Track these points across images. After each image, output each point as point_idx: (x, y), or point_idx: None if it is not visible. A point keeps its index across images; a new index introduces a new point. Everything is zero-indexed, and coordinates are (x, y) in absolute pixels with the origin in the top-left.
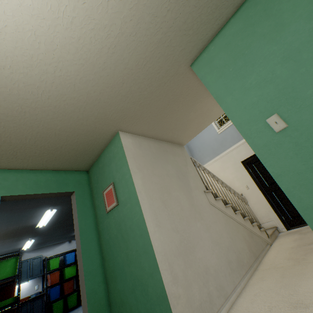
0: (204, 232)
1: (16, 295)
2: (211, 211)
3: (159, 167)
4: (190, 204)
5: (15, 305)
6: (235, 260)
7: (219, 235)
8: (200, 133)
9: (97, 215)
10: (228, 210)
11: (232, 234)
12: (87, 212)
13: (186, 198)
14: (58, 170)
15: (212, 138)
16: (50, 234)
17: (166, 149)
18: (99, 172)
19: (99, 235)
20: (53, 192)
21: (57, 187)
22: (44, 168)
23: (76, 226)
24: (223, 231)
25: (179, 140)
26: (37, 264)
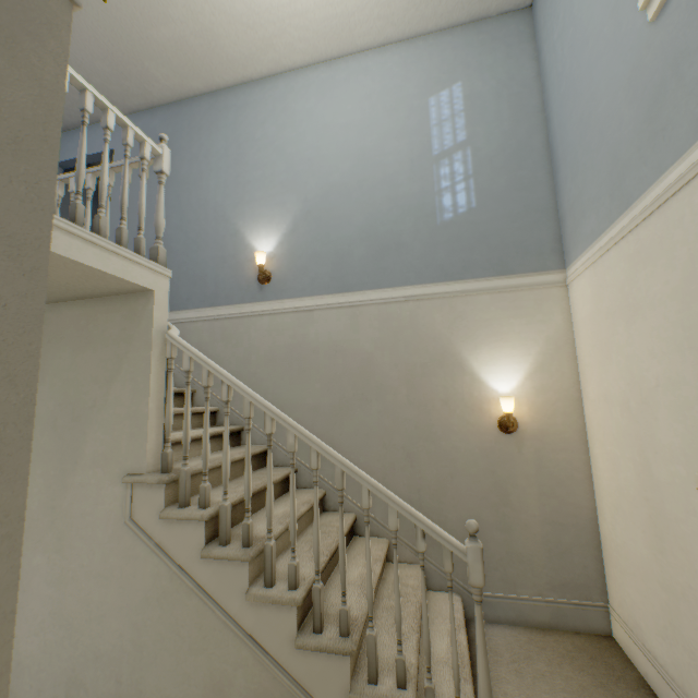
0: (45, 582)
1: None
2: (113, 543)
3: None
4: (45, 504)
5: None
6: (104, 697)
7: (91, 613)
8: (585, 49)
9: None
10: (210, 567)
11: (153, 639)
12: None
13: (44, 487)
14: None
15: (618, 75)
16: None
17: (62, 333)
18: None
19: None
20: None
21: None
22: None
23: None
24: (119, 613)
25: (92, 289)
26: None
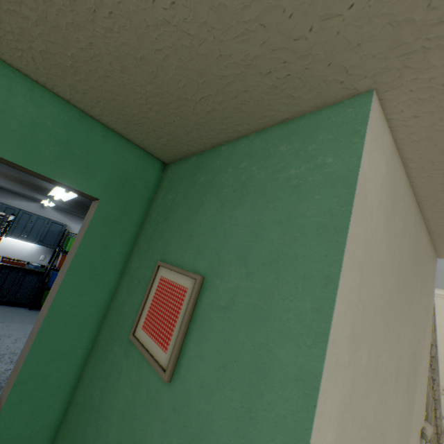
0: None
1: (15, 251)
2: None
3: (393, 334)
4: None
5: (4, 265)
6: None
7: None
8: None
9: (117, 296)
10: None
11: None
12: (100, 272)
13: None
14: (88, 114)
15: None
16: (81, 210)
17: (420, 258)
18: (184, 193)
19: (92, 350)
20: (34, 169)
21: (55, 161)
22: (44, 82)
23: (53, 289)
24: None
25: None
26: (55, 232)
